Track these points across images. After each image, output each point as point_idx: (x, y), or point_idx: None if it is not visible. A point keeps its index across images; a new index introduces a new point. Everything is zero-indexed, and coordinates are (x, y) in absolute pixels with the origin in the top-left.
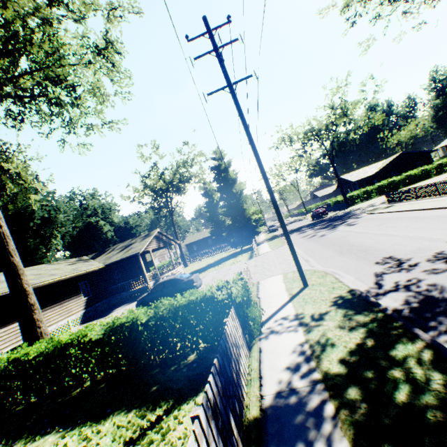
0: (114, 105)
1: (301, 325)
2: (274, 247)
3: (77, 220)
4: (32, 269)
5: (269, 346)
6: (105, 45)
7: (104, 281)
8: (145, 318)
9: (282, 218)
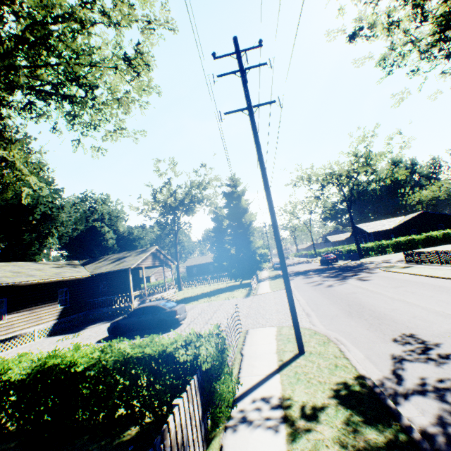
0: (130, 112)
1: (285, 421)
2: (274, 288)
3: (81, 222)
4: (14, 265)
5: (234, 448)
6: (135, 55)
7: (87, 292)
8: (83, 365)
9: (285, 262)
